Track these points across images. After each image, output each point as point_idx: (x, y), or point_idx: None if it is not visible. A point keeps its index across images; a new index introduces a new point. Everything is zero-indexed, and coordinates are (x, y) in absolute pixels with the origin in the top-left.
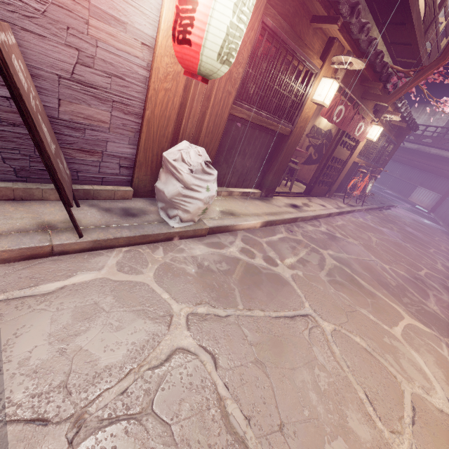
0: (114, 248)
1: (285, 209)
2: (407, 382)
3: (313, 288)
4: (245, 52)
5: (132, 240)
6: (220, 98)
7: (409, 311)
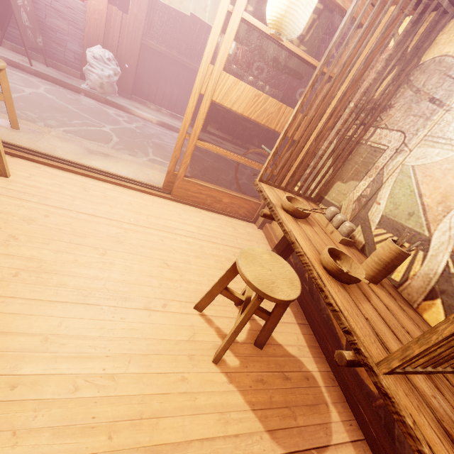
0: (46, 80)
1: (200, 133)
2: (110, 147)
3: (133, 133)
4: (145, 4)
5: (55, 81)
6: (132, 30)
7: (197, 173)
